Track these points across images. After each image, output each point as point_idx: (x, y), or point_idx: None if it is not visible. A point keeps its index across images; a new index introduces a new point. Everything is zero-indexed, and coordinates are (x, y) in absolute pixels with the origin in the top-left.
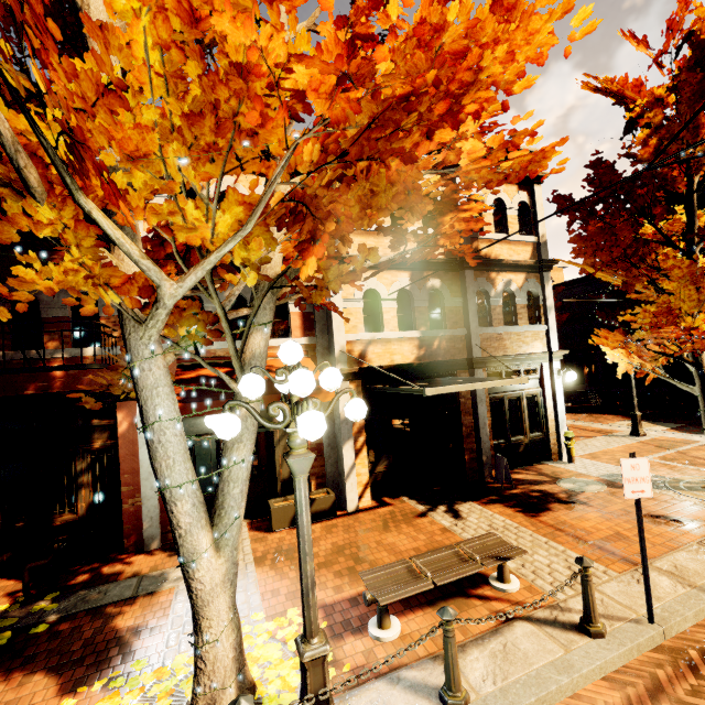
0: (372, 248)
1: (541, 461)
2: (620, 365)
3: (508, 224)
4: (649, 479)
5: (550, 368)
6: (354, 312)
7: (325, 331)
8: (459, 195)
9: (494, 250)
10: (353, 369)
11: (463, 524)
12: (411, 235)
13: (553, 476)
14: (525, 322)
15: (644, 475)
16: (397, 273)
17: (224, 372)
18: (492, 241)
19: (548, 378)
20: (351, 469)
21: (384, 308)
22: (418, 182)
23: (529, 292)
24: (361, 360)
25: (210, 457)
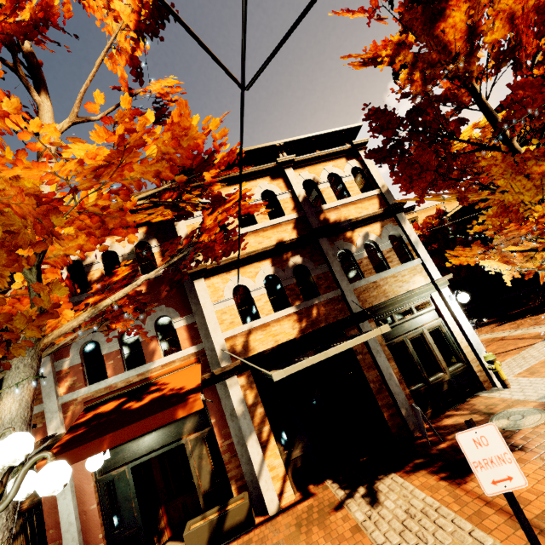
0: (51, 283)
1: (474, 393)
2: (503, 272)
3: (347, 189)
4: (510, 456)
5: (440, 296)
6: (227, 310)
7: (209, 334)
8: (293, 184)
9: (342, 214)
10: (234, 364)
11: (377, 515)
12: (261, 229)
13: (486, 411)
14: (397, 262)
15: (500, 451)
16: (258, 264)
17: (117, 404)
18: (338, 208)
19: (443, 306)
20: (262, 465)
21: (255, 298)
22: (255, 188)
23: (391, 236)
24: (232, 355)
25: (129, 488)
